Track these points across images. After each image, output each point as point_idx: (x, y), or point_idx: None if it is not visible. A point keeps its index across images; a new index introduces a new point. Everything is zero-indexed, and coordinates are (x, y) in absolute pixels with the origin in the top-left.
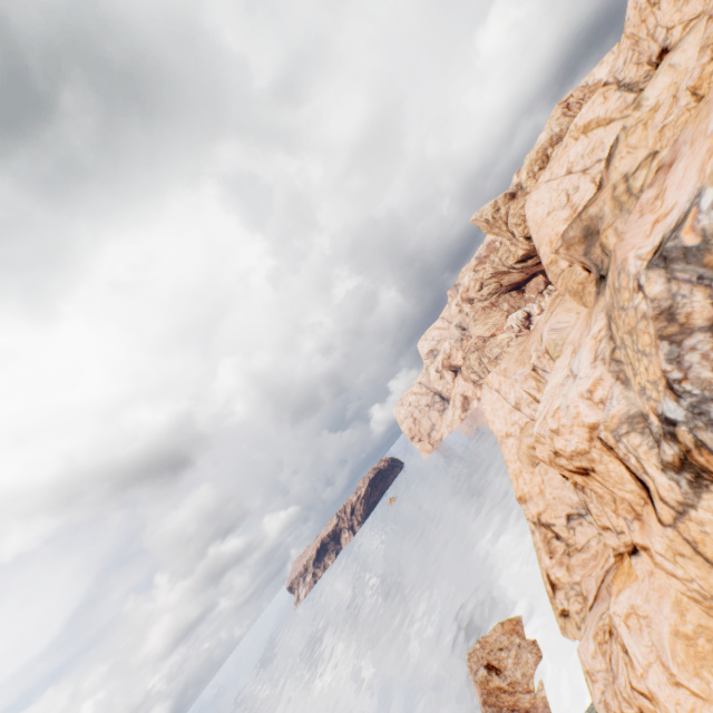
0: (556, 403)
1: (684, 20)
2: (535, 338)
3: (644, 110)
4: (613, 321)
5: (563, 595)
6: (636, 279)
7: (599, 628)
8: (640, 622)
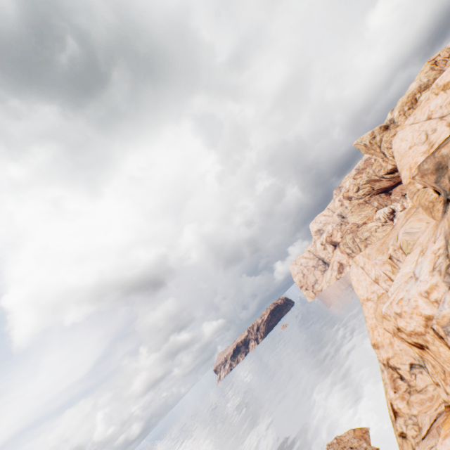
0: (400, 295)
1: None
2: (393, 235)
3: None
4: (449, 245)
5: (402, 421)
6: None
7: None
8: None
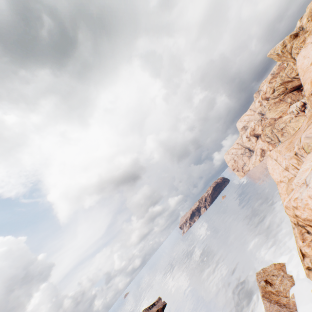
0: (296, 195)
1: None
2: (298, 136)
3: None
4: None
5: (308, 260)
6: None
7: None
8: None
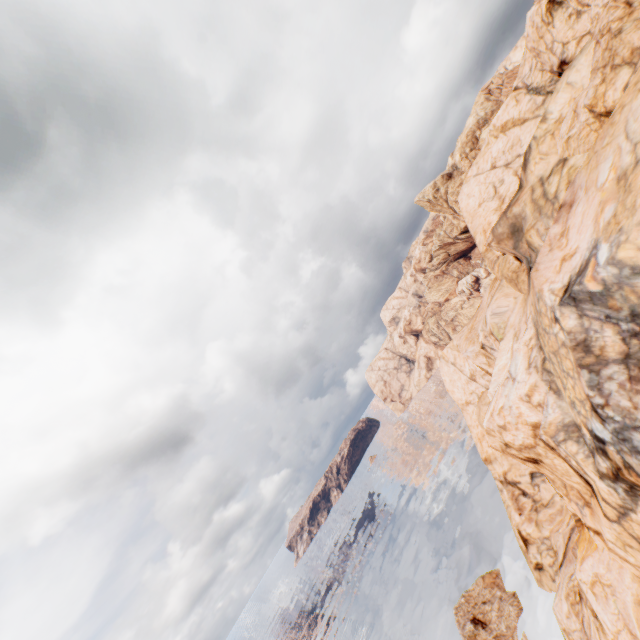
0: (500, 403)
1: (577, 36)
2: (481, 316)
3: (550, 122)
4: (540, 335)
5: (535, 549)
6: (552, 311)
7: (570, 589)
8: (604, 590)
